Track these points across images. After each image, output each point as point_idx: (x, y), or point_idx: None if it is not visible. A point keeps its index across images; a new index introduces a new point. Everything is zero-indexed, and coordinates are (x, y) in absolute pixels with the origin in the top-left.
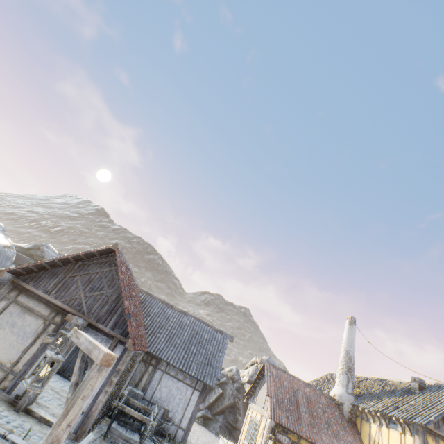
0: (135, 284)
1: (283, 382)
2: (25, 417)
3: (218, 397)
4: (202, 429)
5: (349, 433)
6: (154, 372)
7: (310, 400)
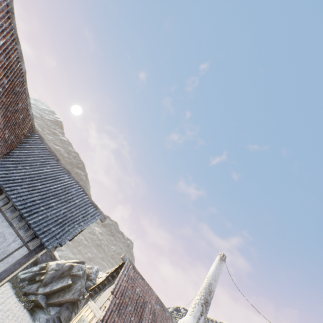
0: (28, 109)
1: (136, 287)
2: None
3: (64, 288)
4: (22, 314)
5: None
6: None
7: (156, 319)
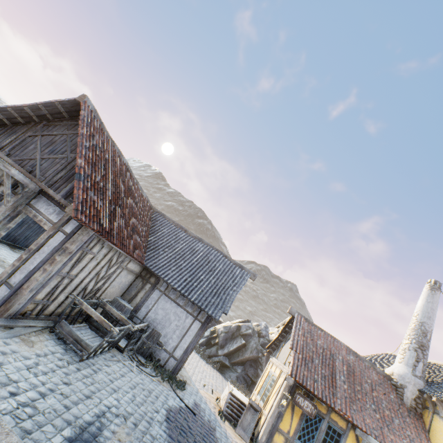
0: (142, 194)
1: (316, 340)
2: None
3: (240, 348)
4: (214, 373)
5: (410, 426)
6: (151, 290)
7: (353, 370)
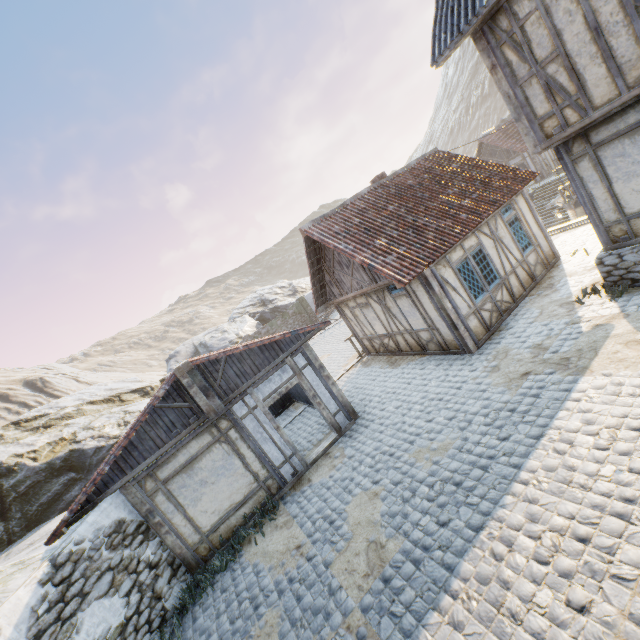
0: None
1: None
2: None
3: None
4: None
5: None
6: None
7: None
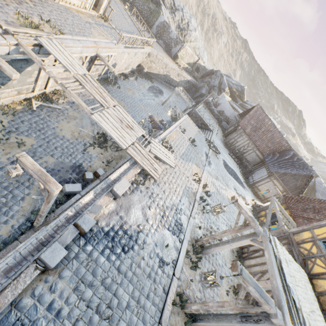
0: (282, 138)
1: None
2: (222, 136)
3: None
4: None
5: None
6: (262, 165)
7: None
